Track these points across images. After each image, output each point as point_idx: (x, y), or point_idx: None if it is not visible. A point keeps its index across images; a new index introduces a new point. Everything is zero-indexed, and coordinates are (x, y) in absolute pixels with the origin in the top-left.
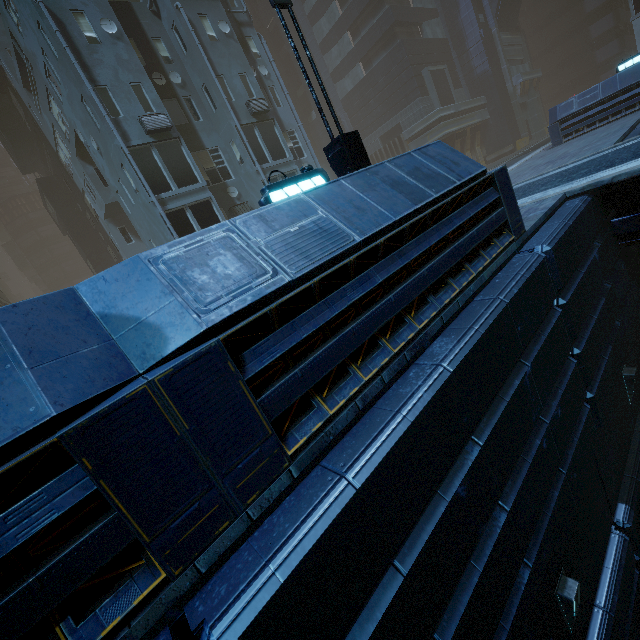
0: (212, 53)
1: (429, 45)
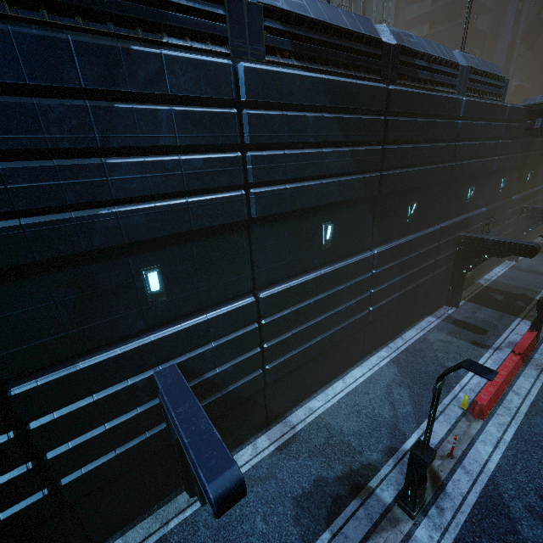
0: None
1: (476, 32)
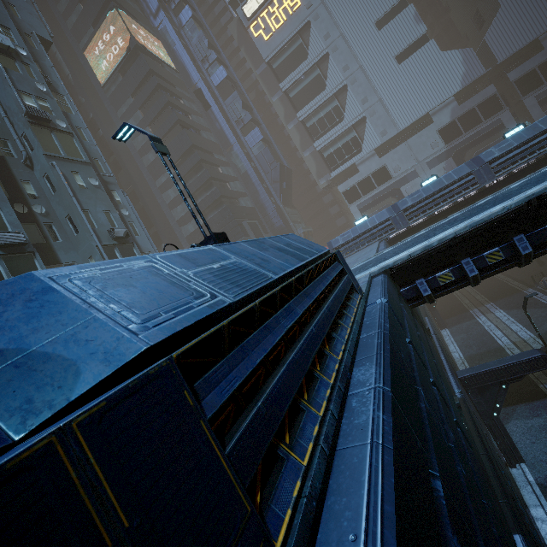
0: (80, 195)
1: (245, 209)
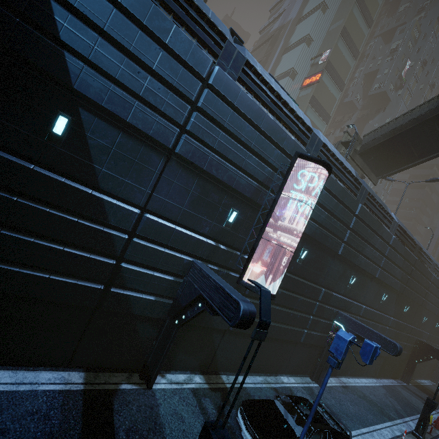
0: None
1: None
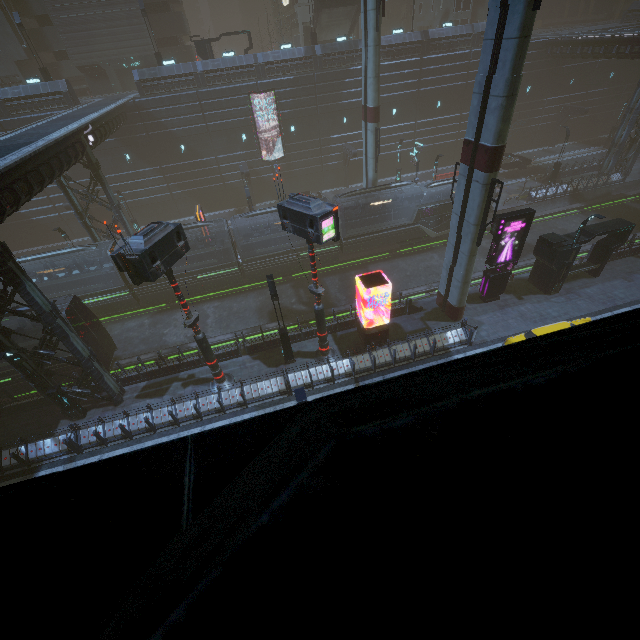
0: None
1: None
